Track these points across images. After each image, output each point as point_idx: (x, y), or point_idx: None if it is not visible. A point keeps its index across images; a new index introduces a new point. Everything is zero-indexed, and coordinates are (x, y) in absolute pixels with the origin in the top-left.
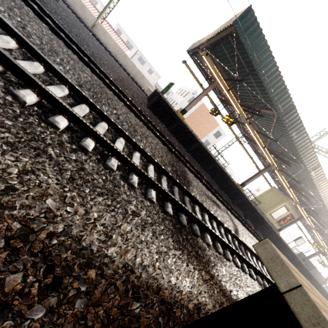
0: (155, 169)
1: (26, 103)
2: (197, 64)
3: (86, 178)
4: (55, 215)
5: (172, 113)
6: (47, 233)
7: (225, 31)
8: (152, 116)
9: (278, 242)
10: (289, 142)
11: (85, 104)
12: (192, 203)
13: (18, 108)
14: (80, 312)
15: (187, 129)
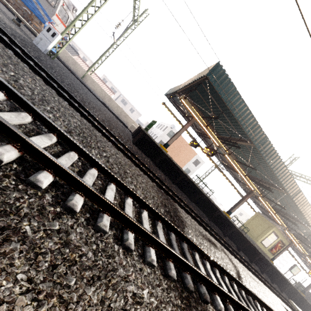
0: (148, 215)
1: (2, 162)
2: (174, 104)
3: (72, 257)
4: None
5: (157, 148)
6: None
7: (199, 80)
8: (138, 152)
9: (275, 274)
10: (267, 169)
11: (74, 151)
12: (191, 250)
13: None
14: None
15: (172, 162)
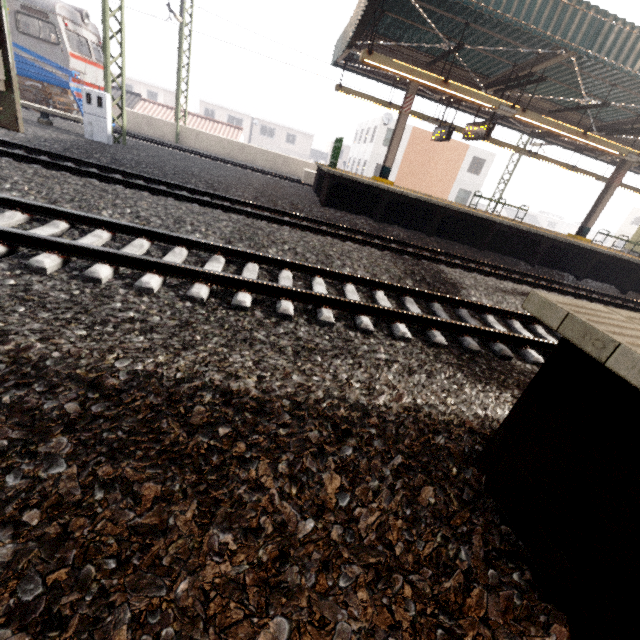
0: (387, 295)
1: (203, 299)
2: (362, 72)
3: (308, 346)
4: (308, 387)
5: (366, 189)
6: (313, 401)
7: None
8: (338, 215)
9: None
10: None
11: (249, 262)
12: (479, 315)
13: (201, 310)
14: (382, 449)
15: (408, 198)
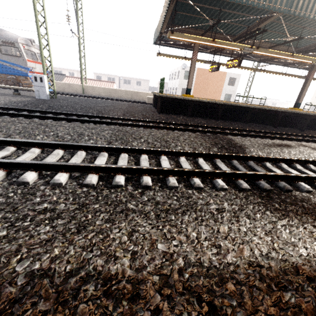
0: (204, 159)
1: (94, 184)
2: (169, 45)
3: (164, 208)
4: (170, 254)
5: (180, 101)
6: (177, 272)
7: (172, 0)
8: (168, 117)
9: None
10: None
11: (122, 153)
12: (260, 163)
13: (93, 192)
14: None
15: (203, 102)
